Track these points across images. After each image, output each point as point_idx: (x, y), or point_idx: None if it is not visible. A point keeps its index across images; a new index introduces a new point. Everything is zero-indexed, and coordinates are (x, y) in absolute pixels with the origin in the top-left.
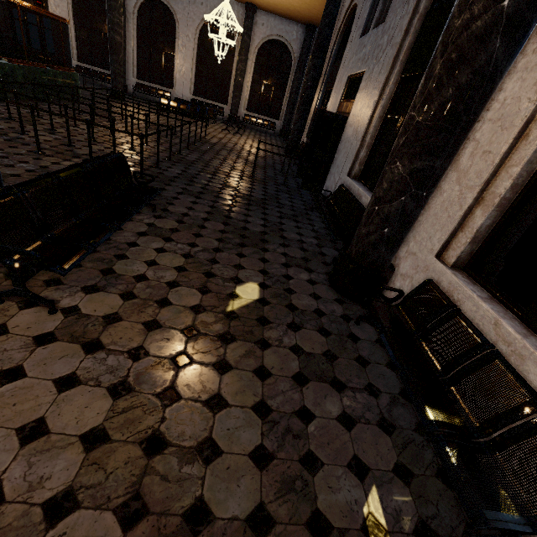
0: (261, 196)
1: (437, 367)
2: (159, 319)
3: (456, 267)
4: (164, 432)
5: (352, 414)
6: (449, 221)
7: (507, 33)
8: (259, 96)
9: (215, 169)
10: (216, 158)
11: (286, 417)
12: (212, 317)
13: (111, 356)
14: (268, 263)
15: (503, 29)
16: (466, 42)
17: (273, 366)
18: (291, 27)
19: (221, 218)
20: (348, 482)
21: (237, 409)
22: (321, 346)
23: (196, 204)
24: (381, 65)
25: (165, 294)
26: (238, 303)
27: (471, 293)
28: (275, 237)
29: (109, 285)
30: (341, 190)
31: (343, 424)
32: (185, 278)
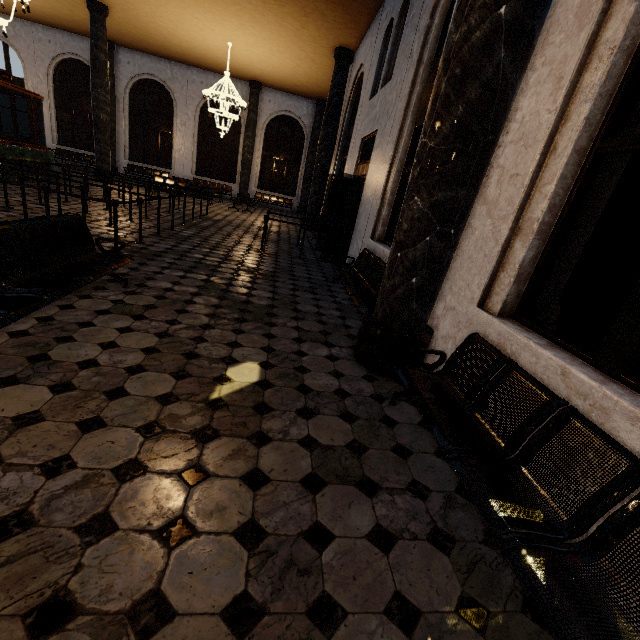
0: (271, 269)
1: (500, 443)
2: (105, 415)
3: (503, 315)
4: (74, 590)
5: (391, 526)
6: (486, 261)
7: (510, 42)
8: (271, 173)
9: (215, 244)
10: (219, 233)
11: (288, 542)
12: (187, 408)
13: (10, 473)
14: (274, 338)
15: (505, 38)
16: (468, 55)
17: (272, 468)
18: (300, 102)
19: (216, 292)
20: (387, 639)
21: (209, 537)
22: (344, 435)
23: (185, 278)
24: (393, 120)
25: (121, 382)
26: (228, 388)
27: (526, 340)
28: (286, 310)
29: (36, 375)
30: (364, 255)
31: (377, 545)
32: (154, 362)
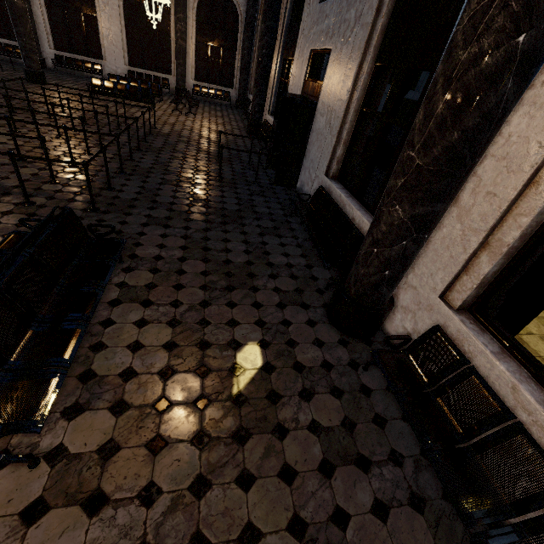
0: (235, 207)
1: (458, 430)
2: (163, 432)
3: (461, 309)
4: None
5: (384, 498)
6: (452, 263)
7: (520, 73)
8: (207, 62)
9: (176, 177)
10: (175, 157)
11: (323, 528)
12: (220, 409)
13: (119, 510)
14: (261, 308)
15: (517, 68)
16: (473, 81)
17: (296, 460)
18: None
19: (198, 253)
20: None
21: (272, 536)
22: (338, 413)
23: (167, 237)
24: (351, 48)
25: (161, 390)
26: (243, 378)
27: (483, 348)
28: (262, 266)
29: (93, 398)
30: (321, 194)
31: (378, 516)
32: (178, 360)
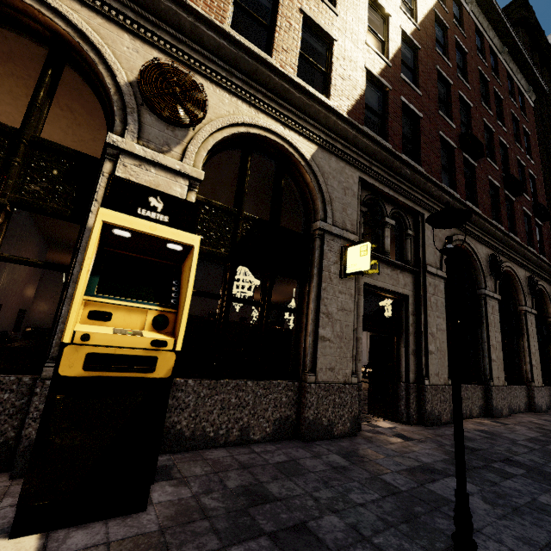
0: None
1: None
2: None
3: None
4: None
5: None
6: None
7: None
8: None
9: None
10: None
11: None
12: None
13: None
14: None
15: None
16: None
17: None
18: None
19: None
20: None
21: None
22: None
23: None
24: None
25: None
26: None
27: None
28: None
29: None
30: None
31: None
32: None
